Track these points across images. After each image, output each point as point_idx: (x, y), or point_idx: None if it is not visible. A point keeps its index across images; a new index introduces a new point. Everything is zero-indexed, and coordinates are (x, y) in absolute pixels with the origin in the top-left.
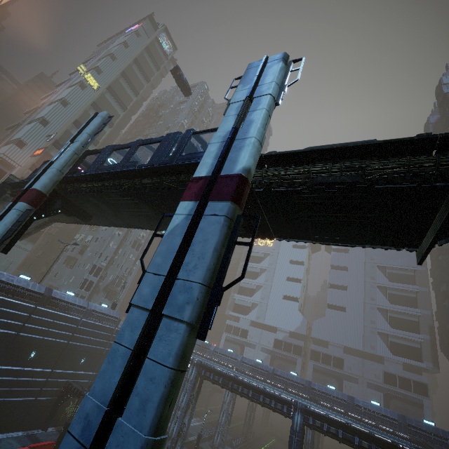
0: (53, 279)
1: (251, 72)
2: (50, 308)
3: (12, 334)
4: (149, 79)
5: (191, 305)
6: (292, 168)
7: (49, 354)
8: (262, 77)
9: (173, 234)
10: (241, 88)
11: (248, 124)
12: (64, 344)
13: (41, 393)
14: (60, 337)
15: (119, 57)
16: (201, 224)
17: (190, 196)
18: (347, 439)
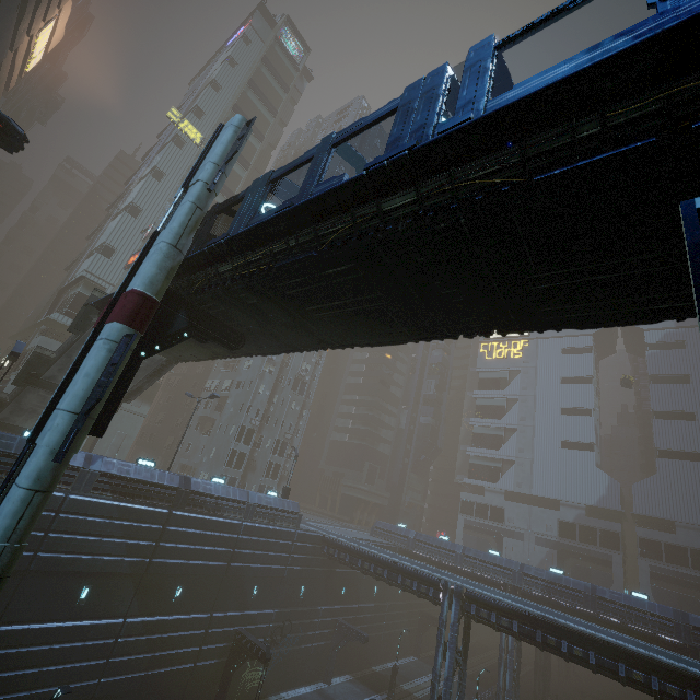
0: (186, 455)
1: None
2: (191, 510)
3: (143, 562)
4: (276, 110)
5: None
6: None
7: (203, 588)
8: None
9: None
10: None
11: None
12: (222, 568)
13: (200, 654)
14: (215, 558)
15: (225, 85)
16: None
17: None
18: None
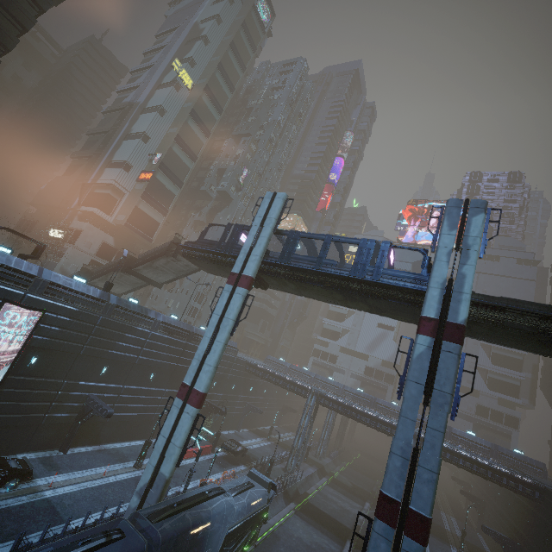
0: (154, 302)
1: (454, 213)
2: (194, 343)
3: (174, 365)
4: (245, 66)
5: (448, 405)
6: (488, 312)
7: None
8: (467, 226)
9: (421, 358)
10: (448, 232)
11: (461, 278)
12: None
13: None
14: None
15: (212, 40)
16: (441, 356)
17: (426, 332)
18: (453, 460)
